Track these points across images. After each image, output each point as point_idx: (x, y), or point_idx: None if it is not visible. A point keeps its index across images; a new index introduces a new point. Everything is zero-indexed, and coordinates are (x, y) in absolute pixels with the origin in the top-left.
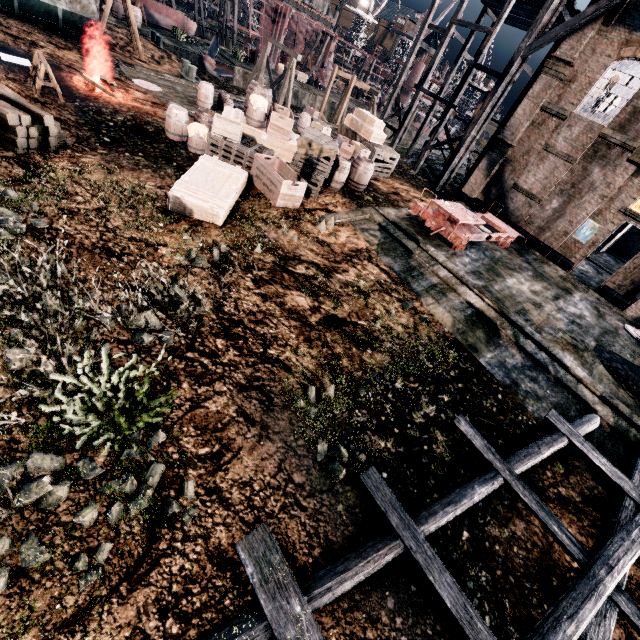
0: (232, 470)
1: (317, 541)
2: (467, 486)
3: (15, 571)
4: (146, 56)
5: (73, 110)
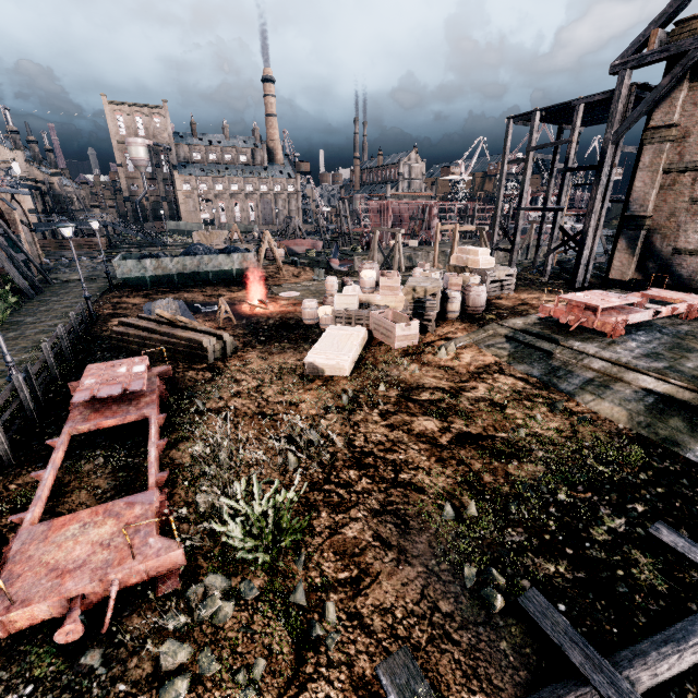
0: (372, 595)
1: (478, 685)
2: (694, 619)
3: (194, 678)
4: (289, 276)
5: (242, 327)
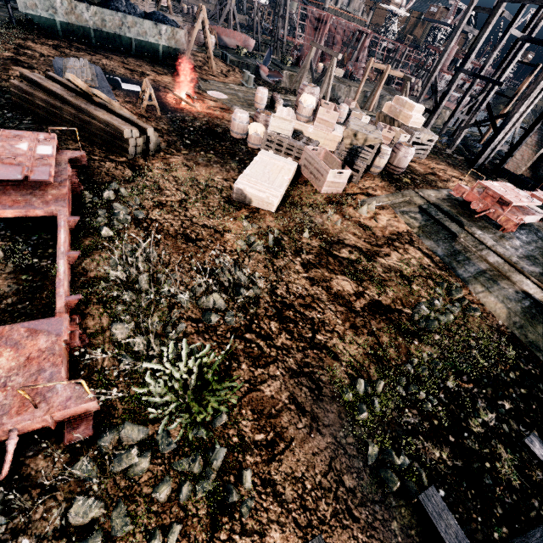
0: (285, 462)
1: None
2: None
3: (106, 536)
4: (217, 72)
5: (166, 121)
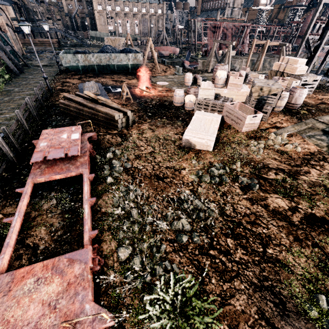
0: None
1: None
2: None
3: None
4: (160, 70)
5: (136, 104)
